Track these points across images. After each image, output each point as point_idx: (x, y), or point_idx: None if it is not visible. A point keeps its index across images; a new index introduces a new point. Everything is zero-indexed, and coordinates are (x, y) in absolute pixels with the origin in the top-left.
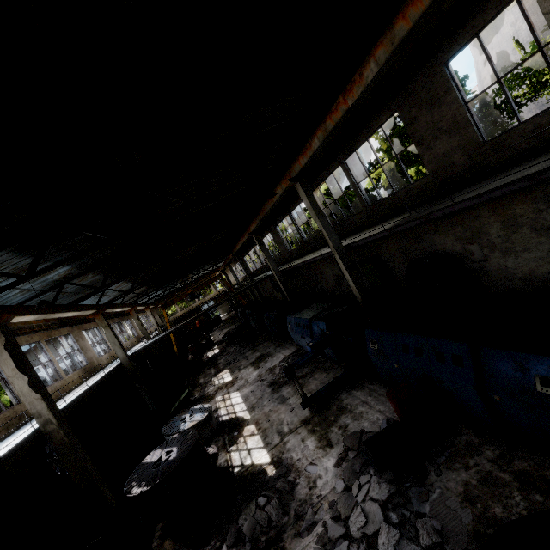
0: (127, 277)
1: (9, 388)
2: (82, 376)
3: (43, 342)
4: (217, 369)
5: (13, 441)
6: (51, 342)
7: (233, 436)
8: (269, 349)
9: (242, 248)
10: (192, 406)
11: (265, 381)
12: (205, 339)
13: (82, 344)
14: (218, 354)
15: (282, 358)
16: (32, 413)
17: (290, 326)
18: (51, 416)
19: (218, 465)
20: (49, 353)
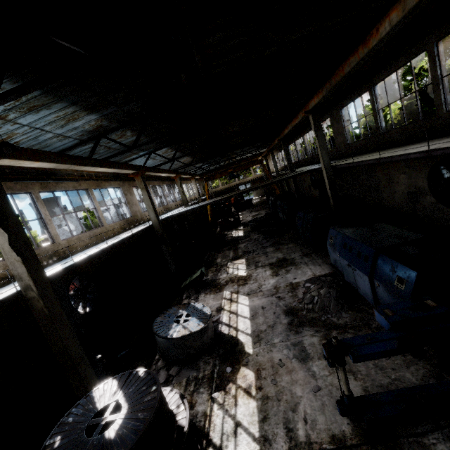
0: (158, 140)
1: (46, 227)
2: (123, 227)
3: (91, 190)
4: (236, 254)
5: (3, 293)
6: (100, 192)
7: (224, 370)
8: (294, 254)
9: (289, 136)
10: (200, 289)
11: (281, 302)
12: (234, 217)
13: (130, 198)
14: (241, 237)
15: (309, 277)
16: (13, 274)
17: (331, 242)
18: (32, 283)
19: (194, 414)
20: (95, 201)
